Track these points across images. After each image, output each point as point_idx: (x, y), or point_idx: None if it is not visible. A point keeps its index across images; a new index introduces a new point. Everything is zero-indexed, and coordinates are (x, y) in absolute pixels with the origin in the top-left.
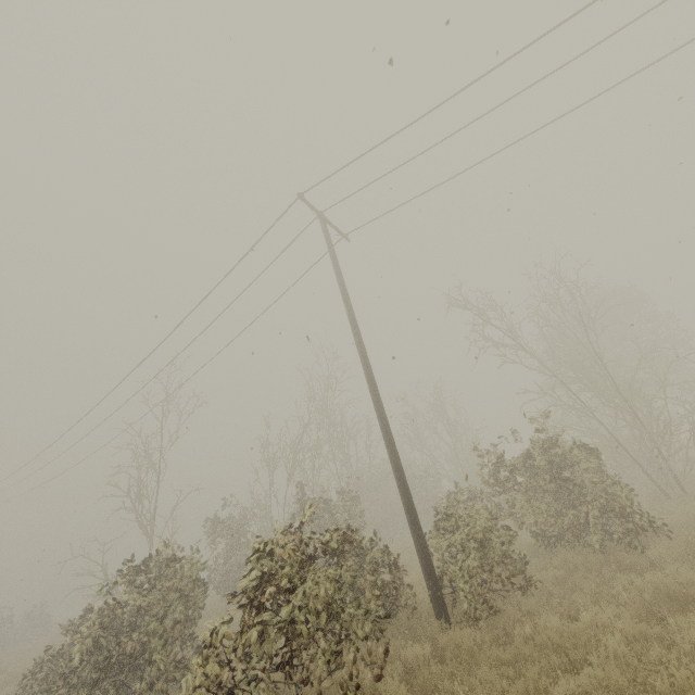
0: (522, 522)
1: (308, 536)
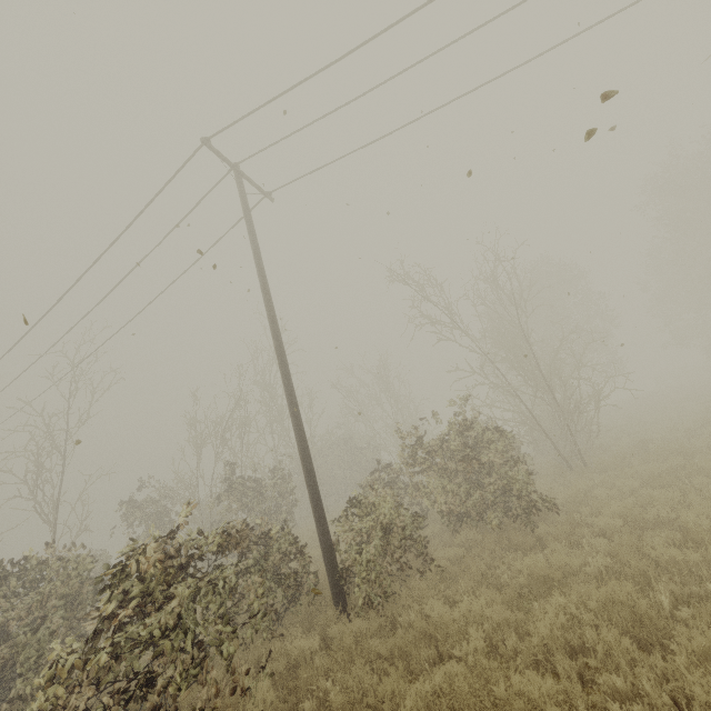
0: (435, 502)
1: (194, 539)
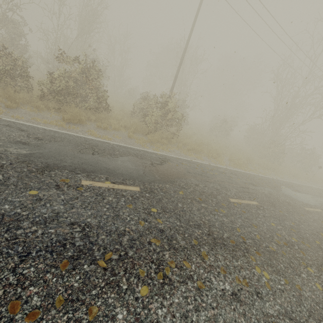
0: None
1: None
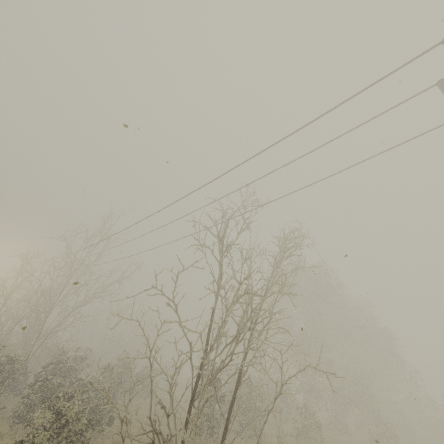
0: None
1: None
